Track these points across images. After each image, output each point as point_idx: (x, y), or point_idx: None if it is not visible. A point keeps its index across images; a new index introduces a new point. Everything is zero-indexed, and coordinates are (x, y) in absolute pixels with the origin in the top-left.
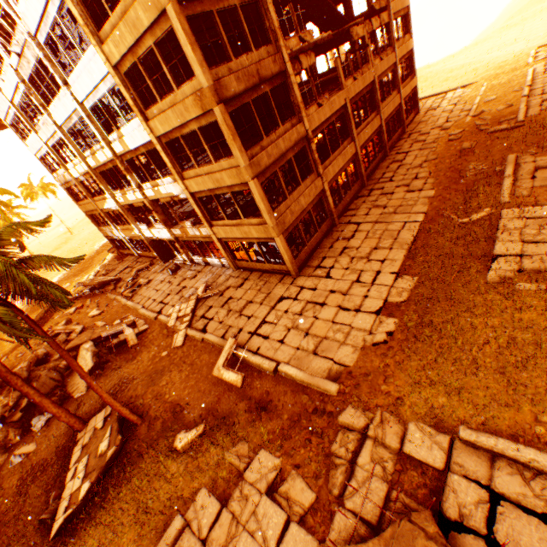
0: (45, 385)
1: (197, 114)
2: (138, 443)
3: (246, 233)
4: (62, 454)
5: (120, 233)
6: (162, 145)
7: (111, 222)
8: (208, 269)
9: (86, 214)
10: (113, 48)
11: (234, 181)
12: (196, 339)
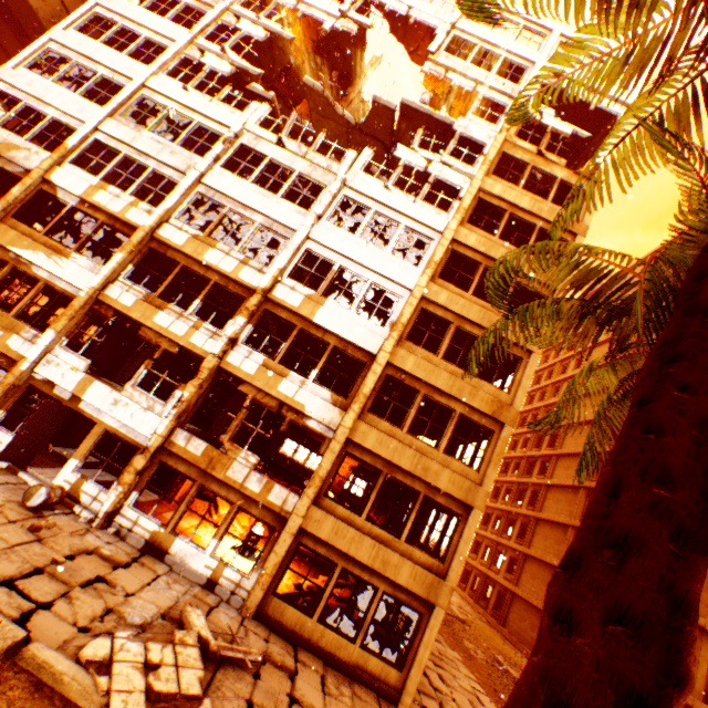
0: None
1: (481, 407)
2: None
3: (386, 563)
4: None
5: None
6: (381, 370)
7: None
8: (163, 567)
9: None
10: (444, 295)
11: (454, 490)
12: None
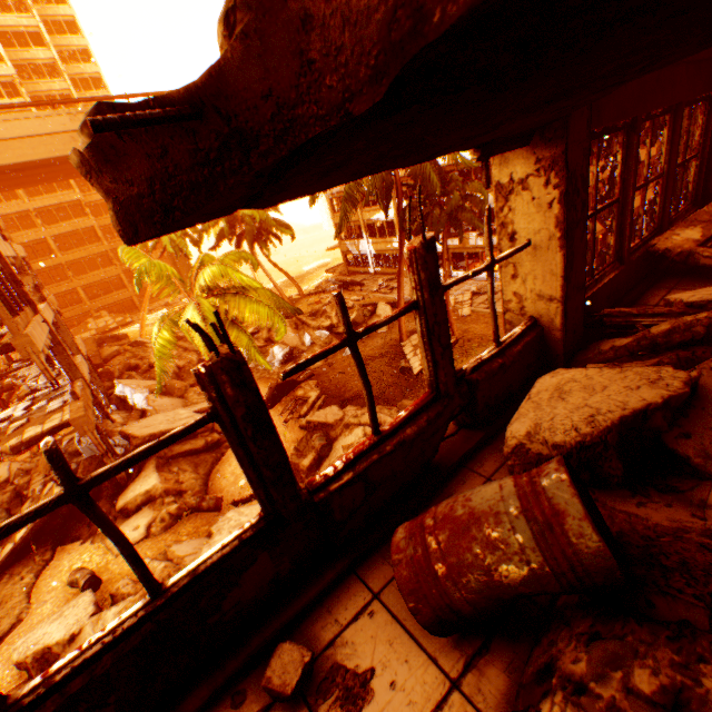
0: (360, 316)
1: None
2: (464, 346)
3: None
4: (387, 353)
5: (369, 247)
6: None
7: (366, 235)
8: (470, 282)
9: (336, 226)
10: None
11: None
12: (481, 313)
